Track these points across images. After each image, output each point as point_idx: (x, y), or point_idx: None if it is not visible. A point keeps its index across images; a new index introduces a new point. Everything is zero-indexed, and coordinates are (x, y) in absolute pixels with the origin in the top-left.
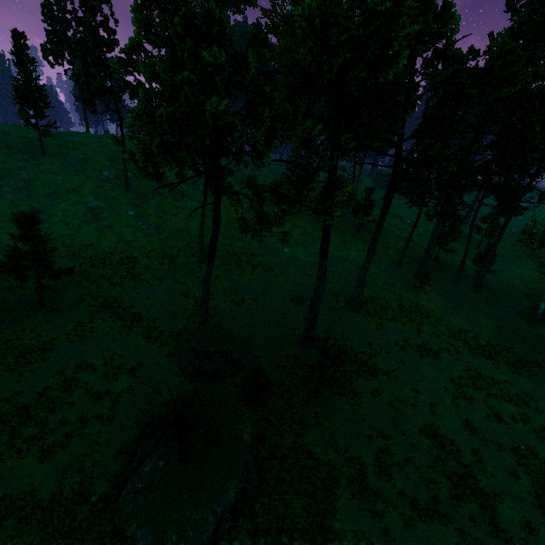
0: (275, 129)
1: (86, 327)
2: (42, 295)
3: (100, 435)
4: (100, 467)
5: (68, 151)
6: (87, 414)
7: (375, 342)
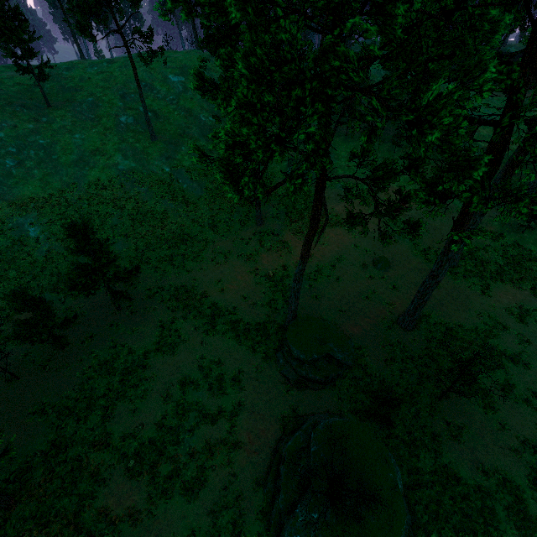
0: (437, 74)
1: (171, 331)
2: (116, 300)
3: (231, 465)
4: (244, 503)
5: (72, 94)
6: (210, 440)
7: (486, 313)
